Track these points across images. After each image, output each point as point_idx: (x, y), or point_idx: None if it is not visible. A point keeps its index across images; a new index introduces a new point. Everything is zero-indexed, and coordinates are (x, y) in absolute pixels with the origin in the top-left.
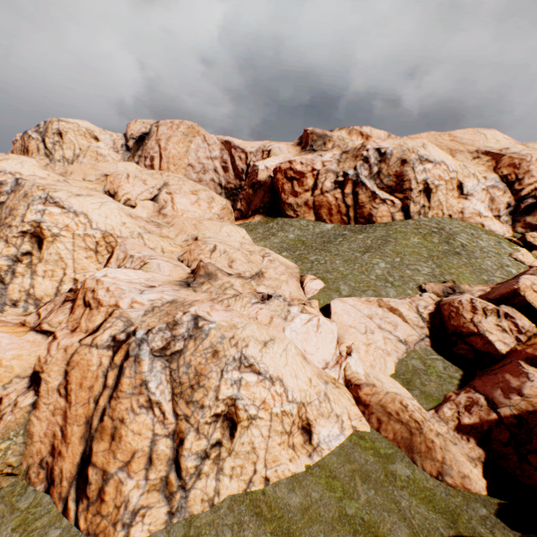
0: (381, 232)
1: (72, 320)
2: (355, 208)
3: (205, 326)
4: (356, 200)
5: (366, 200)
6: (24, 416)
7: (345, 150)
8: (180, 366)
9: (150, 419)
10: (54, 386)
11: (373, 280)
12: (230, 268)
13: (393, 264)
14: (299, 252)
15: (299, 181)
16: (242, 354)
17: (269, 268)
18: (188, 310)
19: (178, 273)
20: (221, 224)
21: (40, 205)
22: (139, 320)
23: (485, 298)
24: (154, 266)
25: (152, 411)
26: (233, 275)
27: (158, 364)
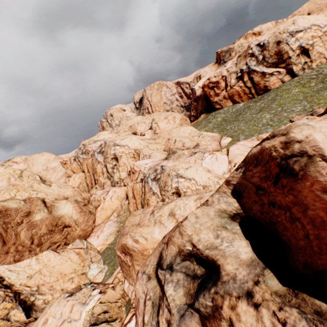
0: (271, 95)
1: (131, 179)
2: (254, 87)
3: (164, 168)
4: (252, 82)
5: (259, 80)
6: (127, 206)
7: (239, 55)
8: (160, 182)
9: (155, 197)
10: (131, 197)
11: (259, 127)
12: (183, 147)
13: (275, 113)
14: (222, 127)
15: (216, 87)
16: (177, 173)
17: (202, 140)
18: (159, 165)
19: (163, 156)
20: (180, 128)
21: (113, 147)
22: (147, 172)
23: (319, 114)
24: (153, 156)
25: (155, 195)
26: (184, 149)
27: (154, 183)
